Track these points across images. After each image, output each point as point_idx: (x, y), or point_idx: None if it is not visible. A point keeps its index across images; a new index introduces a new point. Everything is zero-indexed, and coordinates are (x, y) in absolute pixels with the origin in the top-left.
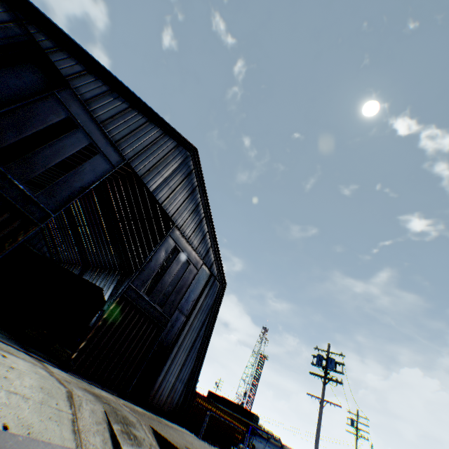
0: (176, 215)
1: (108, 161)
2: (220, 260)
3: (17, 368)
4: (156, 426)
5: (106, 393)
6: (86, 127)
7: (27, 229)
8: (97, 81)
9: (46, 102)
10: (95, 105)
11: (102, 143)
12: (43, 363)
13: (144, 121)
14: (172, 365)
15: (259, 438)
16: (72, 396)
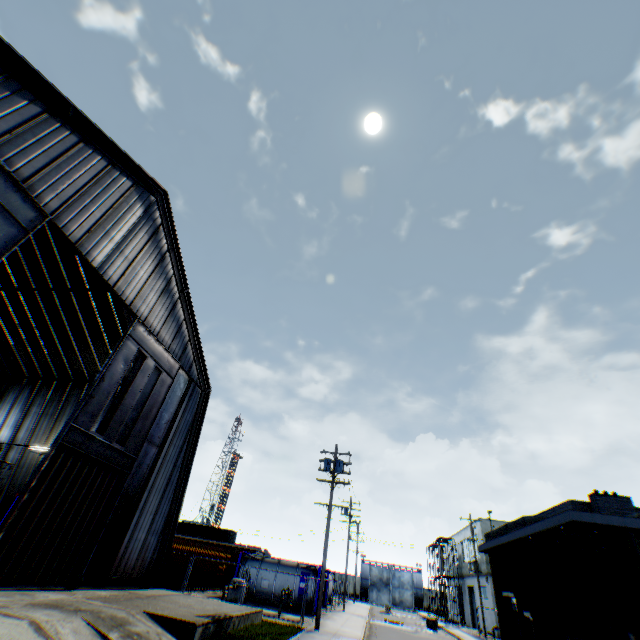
0: (138, 302)
1: (13, 221)
2: (203, 358)
3: None
4: (149, 607)
5: (55, 594)
6: None
7: None
8: None
9: None
10: None
11: None
12: None
13: (76, 141)
14: (142, 517)
15: (252, 562)
16: (41, 627)
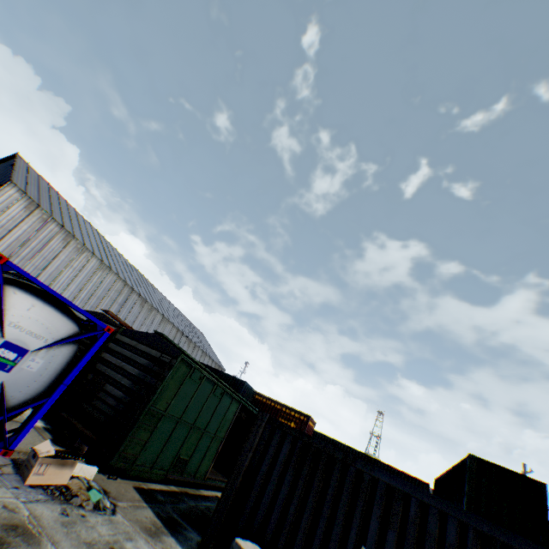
0: None
1: None
2: (14, 175)
3: None
4: None
5: None
6: None
7: None
8: None
9: None
10: None
11: None
12: None
13: None
14: None
15: None
16: None
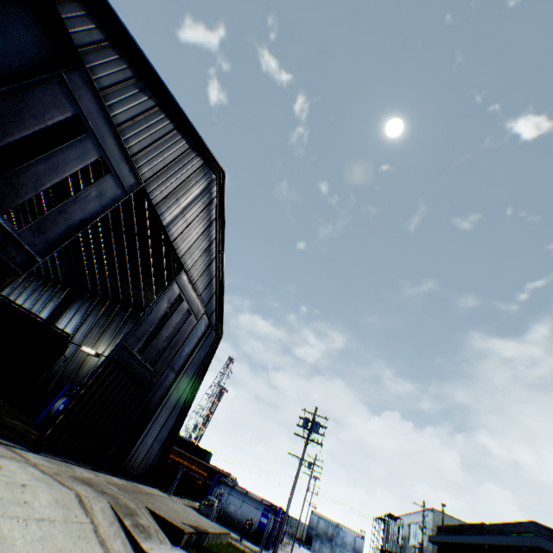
0: (186, 256)
1: (120, 184)
2: (222, 308)
3: (28, 484)
4: (149, 504)
5: (86, 472)
6: (98, 132)
7: (3, 280)
8: (121, 60)
9: (47, 87)
10: (113, 98)
11: (115, 157)
12: (15, 449)
13: (171, 128)
14: (153, 426)
15: (224, 486)
16: (82, 500)
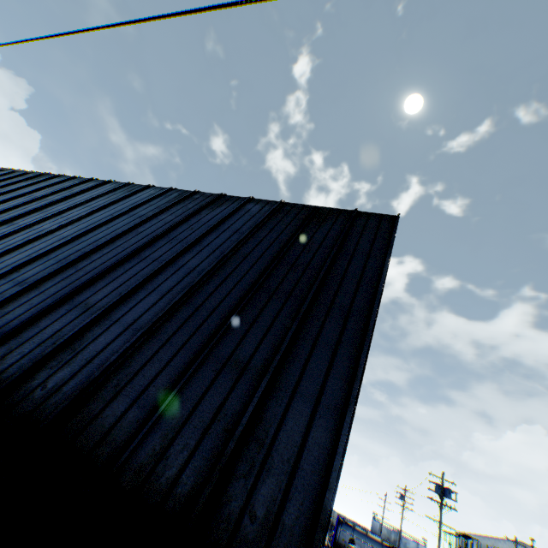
0: None
1: None
2: (360, 386)
3: None
4: None
5: None
6: None
7: None
8: None
9: None
10: None
11: None
12: None
13: None
14: None
15: (346, 526)
16: None
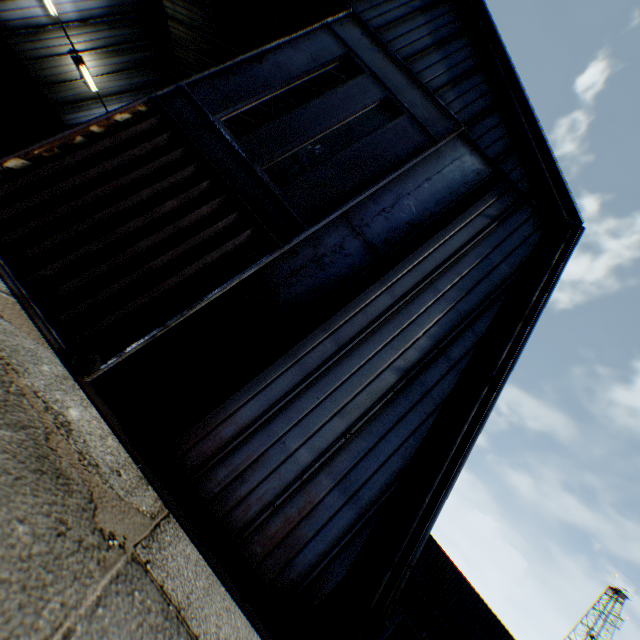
0: (359, 6)
1: None
2: (540, 144)
3: None
4: None
5: None
6: None
7: None
8: None
9: None
10: None
11: None
12: None
13: None
14: (308, 395)
15: None
16: None
